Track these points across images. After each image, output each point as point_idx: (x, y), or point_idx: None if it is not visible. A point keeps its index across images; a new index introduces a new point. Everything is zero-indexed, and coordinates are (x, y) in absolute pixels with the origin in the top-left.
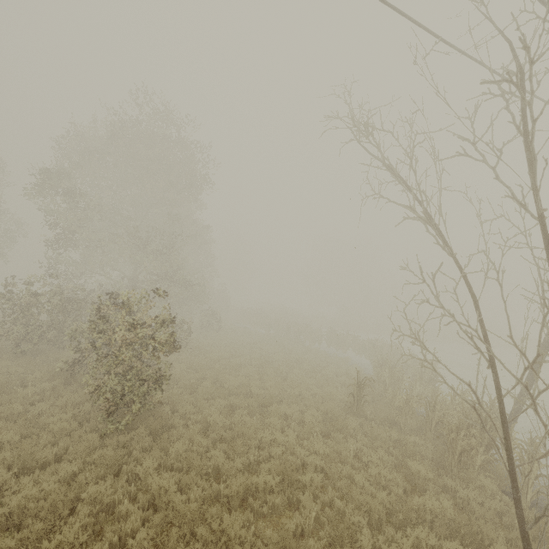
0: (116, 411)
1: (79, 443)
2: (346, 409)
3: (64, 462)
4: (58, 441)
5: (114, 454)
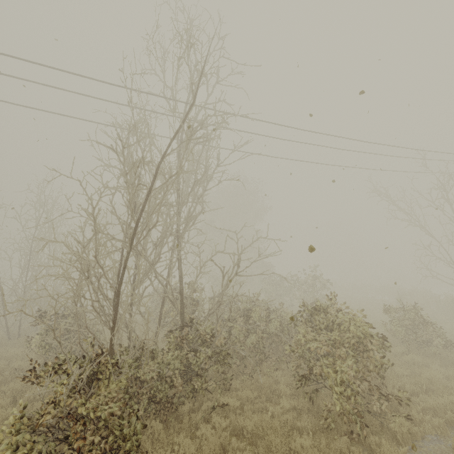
0: None
1: None
2: None
3: None
4: None
5: None
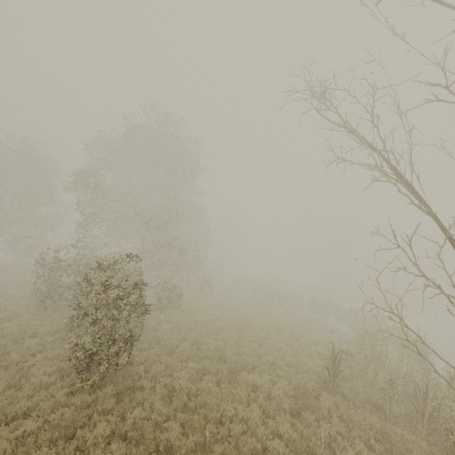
0: (86, 369)
1: (46, 400)
2: (321, 385)
3: (32, 418)
4: (35, 394)
5: (71, 415)
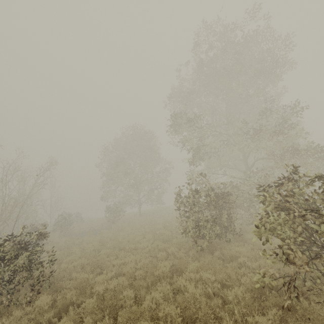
0: None
1: None
2: None
3: None
4: None
5: None
